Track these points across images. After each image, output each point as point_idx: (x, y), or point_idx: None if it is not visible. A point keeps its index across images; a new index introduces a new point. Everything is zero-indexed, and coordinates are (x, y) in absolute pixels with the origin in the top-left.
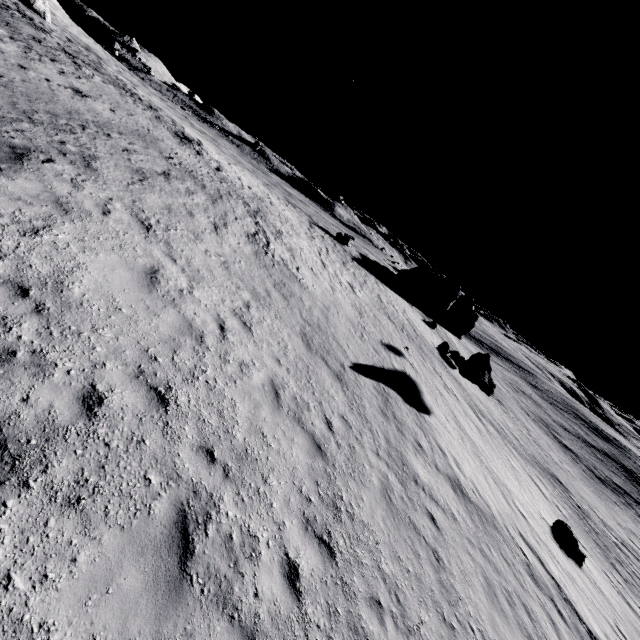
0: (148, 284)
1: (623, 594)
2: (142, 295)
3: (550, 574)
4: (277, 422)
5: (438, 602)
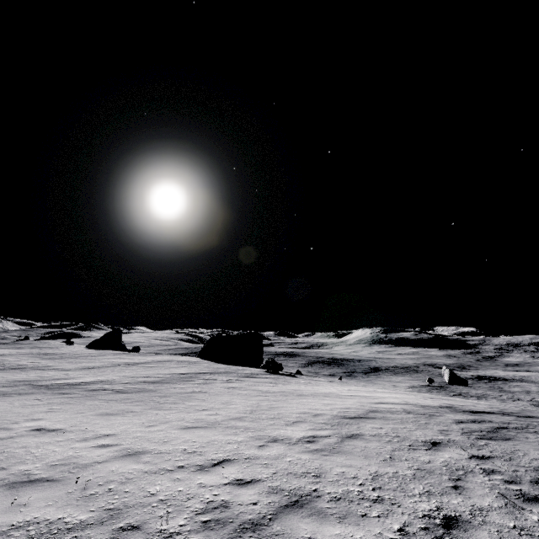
0: None
1: None
2: None
3: None
4: None
5: None
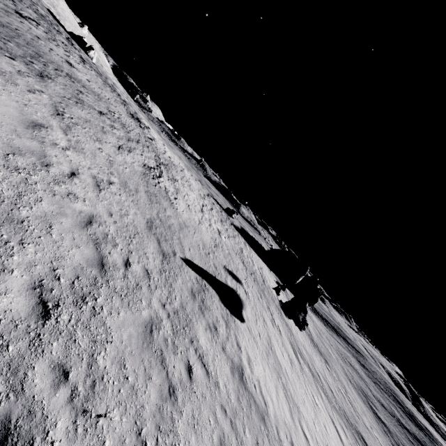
0: (29, 126)
1: None
2: (18, 125)
3: None
4: (73, 231)
5: (143, 418)
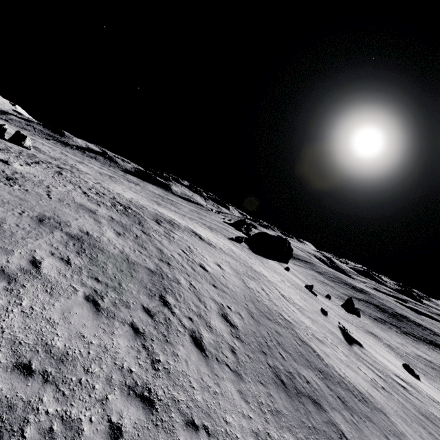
0: (350, 368)
1: (429, 382)
2: (358, 375)
3: (428, 394)
4: (397, 397)
5: None
